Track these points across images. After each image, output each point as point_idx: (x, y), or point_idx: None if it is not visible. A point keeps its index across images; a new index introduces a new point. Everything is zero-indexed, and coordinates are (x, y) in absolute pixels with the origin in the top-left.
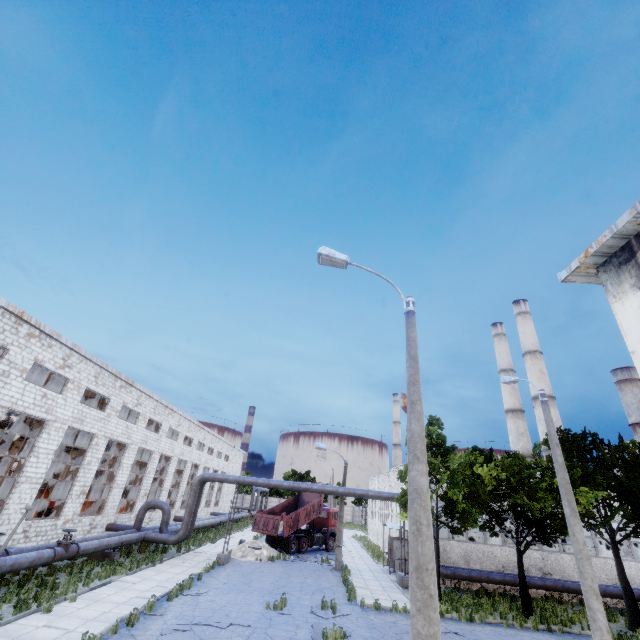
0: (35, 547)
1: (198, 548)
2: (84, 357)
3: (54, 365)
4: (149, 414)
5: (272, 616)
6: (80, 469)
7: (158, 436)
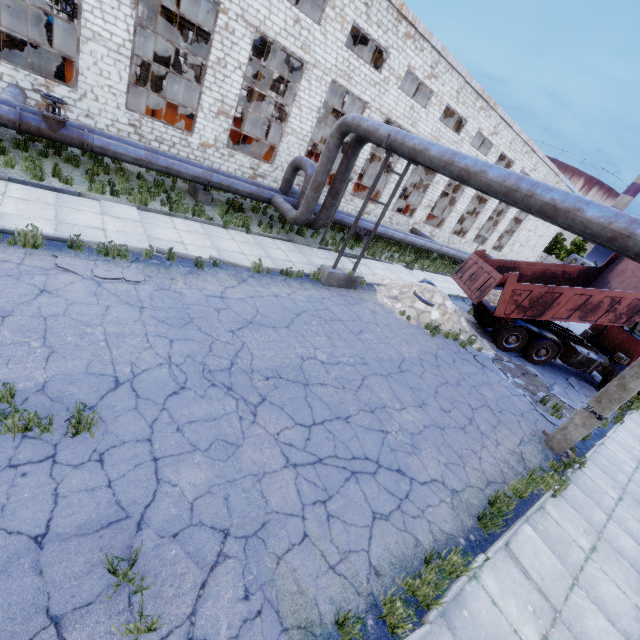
0: (28, 109)
1: (368, 259)
2: None
3: None
4: (353, 14)
5: None
6: (207, 68)
7: (379, 78)
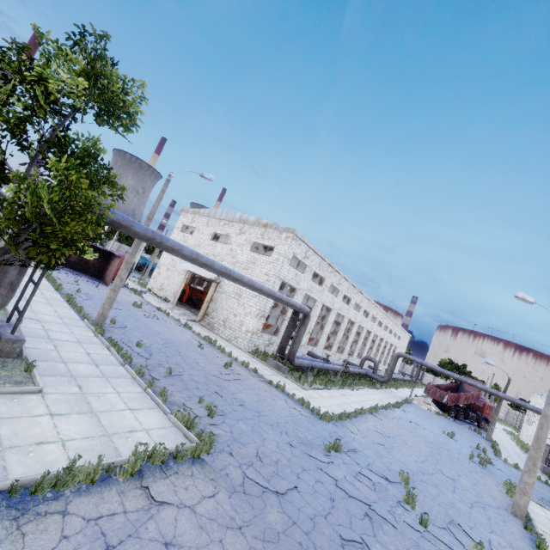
0: (335, 363)
1: (389, 389)
2: (345, 279)
3: (336, 284)
4: (364, 307)
5: (447, 437)
6: (338, 331)
7: (367, 319)
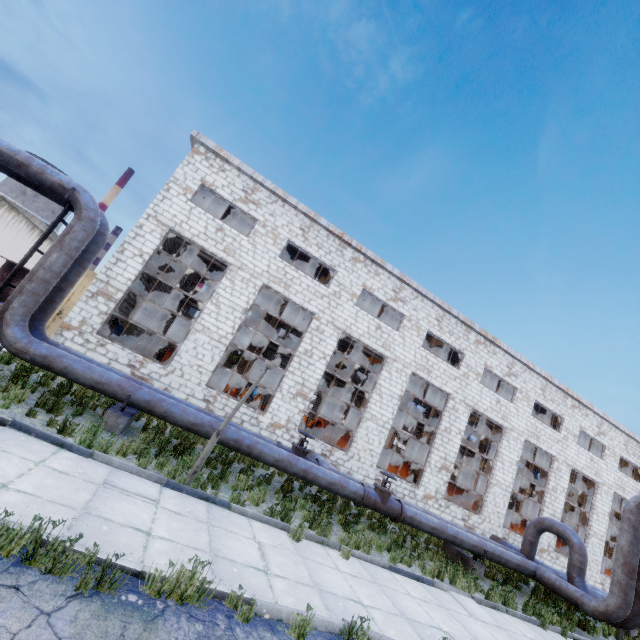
0: (354, 480)
1: None
2: (418, 293)
3: (384, 296)
4: (533, 395)
5: None
6: (436, 434)
7: (559, 436)
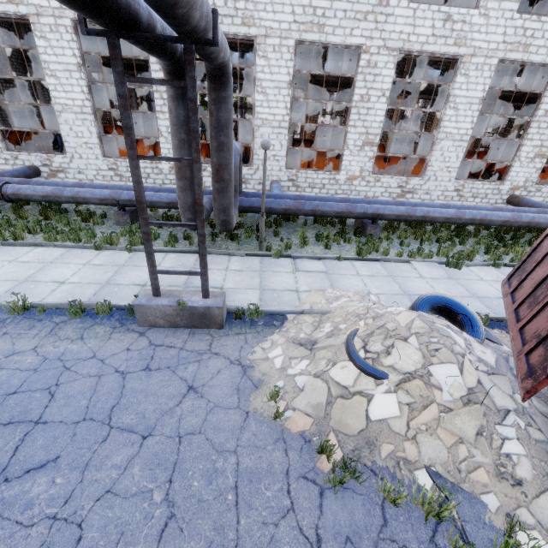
0: None
1: (352, 261)
2: None
3: None
4: None
5: None
6: (154, 94)
7: (369, 5)
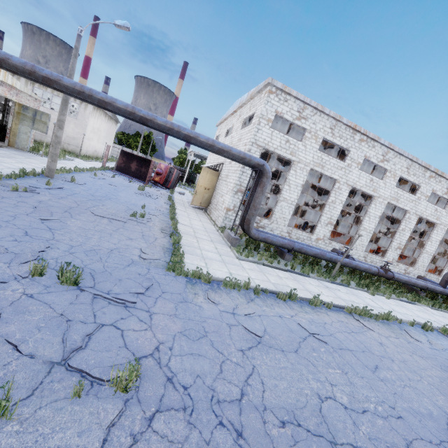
0: (368, 264)
1: None
2: (397, 153)
3: (376, 160)
4: None
5: None
6: (396, 232)
7: None
